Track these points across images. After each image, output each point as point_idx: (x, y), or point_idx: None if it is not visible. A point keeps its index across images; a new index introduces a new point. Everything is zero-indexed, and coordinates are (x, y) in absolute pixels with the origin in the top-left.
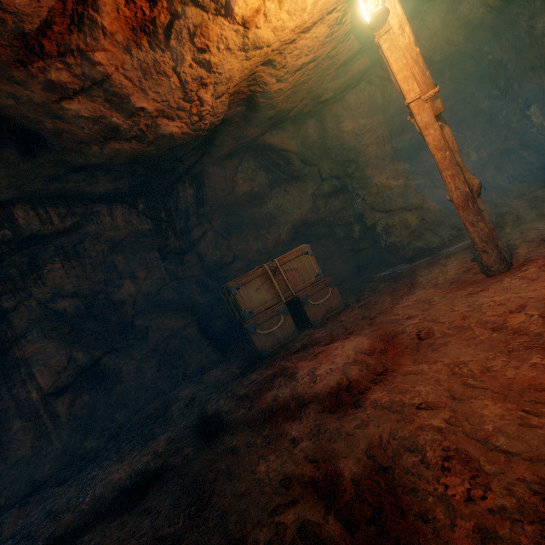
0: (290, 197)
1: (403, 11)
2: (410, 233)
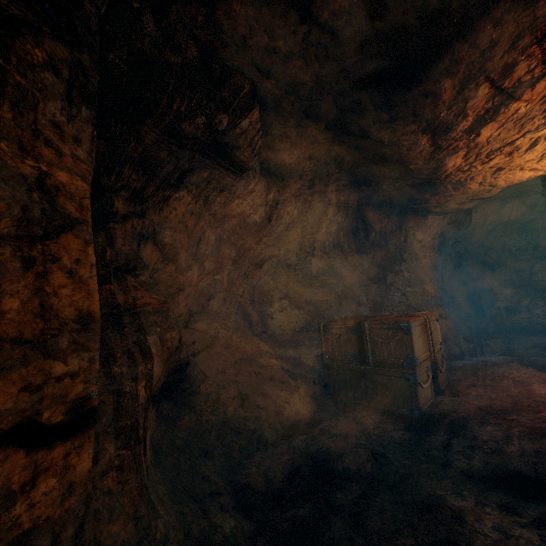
0: (348, 264)
1: None
2: None
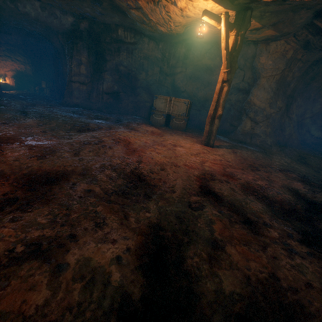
0: None
1: (225, 34)
2: (244, 130)
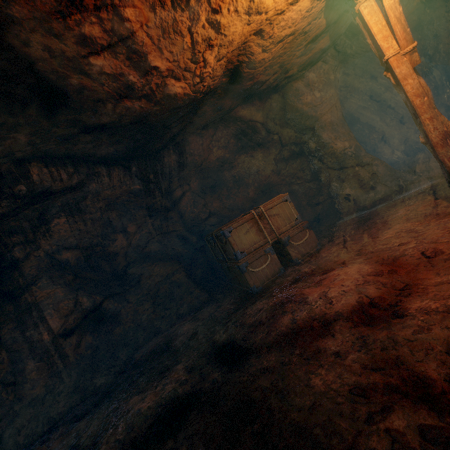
0: (256, 161)
1: None
2: (363, 186)
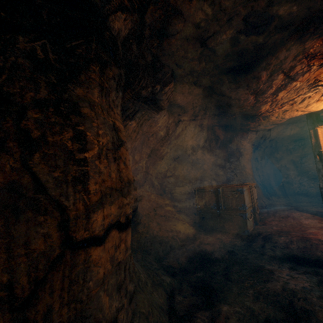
0: (205, 158)
1: None
2: None
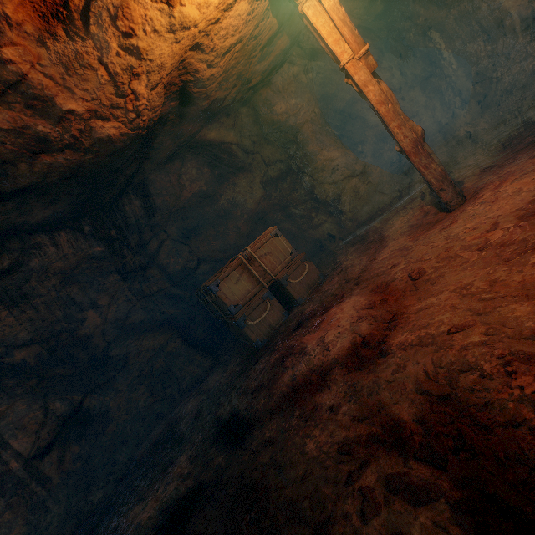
0: (240, 188)
1: None
2: (360, 198)
